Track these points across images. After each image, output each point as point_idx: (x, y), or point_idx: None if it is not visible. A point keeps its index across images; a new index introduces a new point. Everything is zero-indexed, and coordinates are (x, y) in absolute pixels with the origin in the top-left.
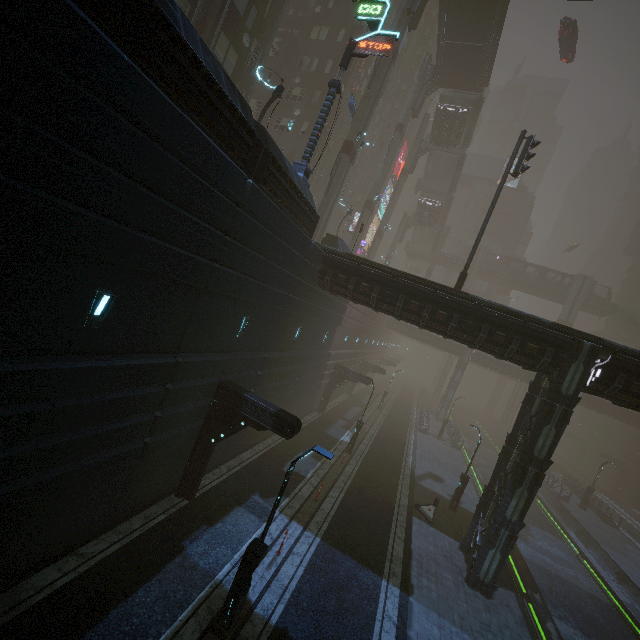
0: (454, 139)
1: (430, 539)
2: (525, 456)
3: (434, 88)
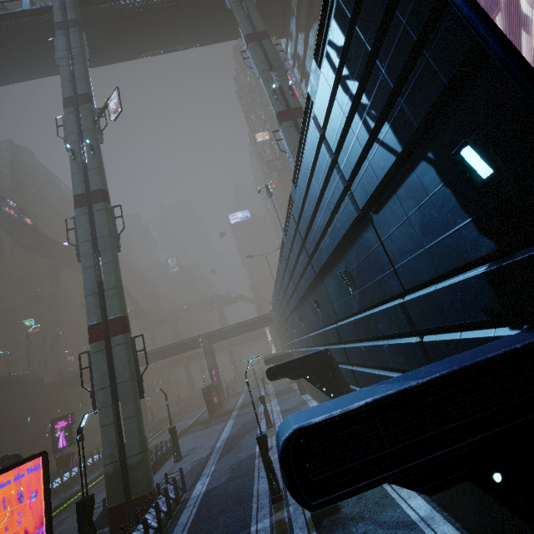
0: None
1: None
2: None
3: None
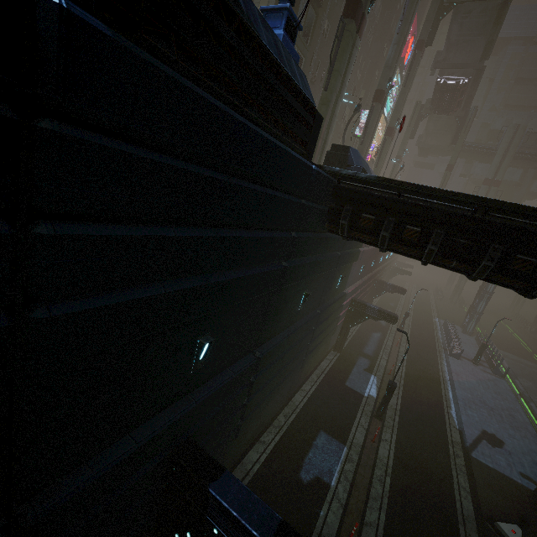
0: None
1: None
2: None
3: None
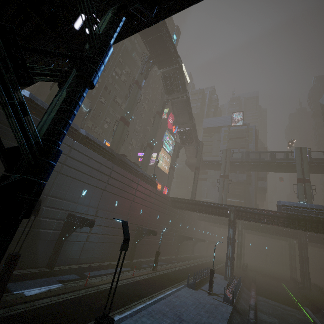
0: (175, 88)
1: None
2: None
3: (153, 66)
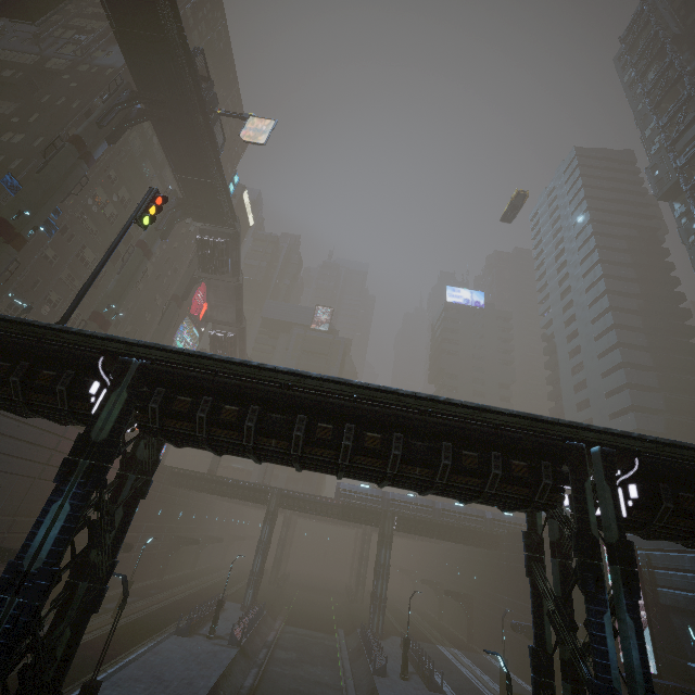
0: (220, 266)
1: None
2: (5, 575)
3: (184, 217)
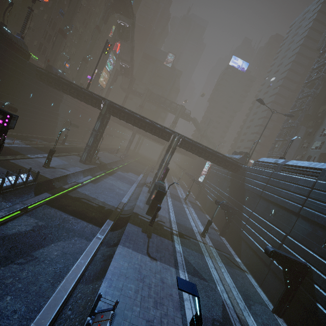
0: (126, 38)
1: (76, 157)
2: (93, 129)
3: (113, 12)
